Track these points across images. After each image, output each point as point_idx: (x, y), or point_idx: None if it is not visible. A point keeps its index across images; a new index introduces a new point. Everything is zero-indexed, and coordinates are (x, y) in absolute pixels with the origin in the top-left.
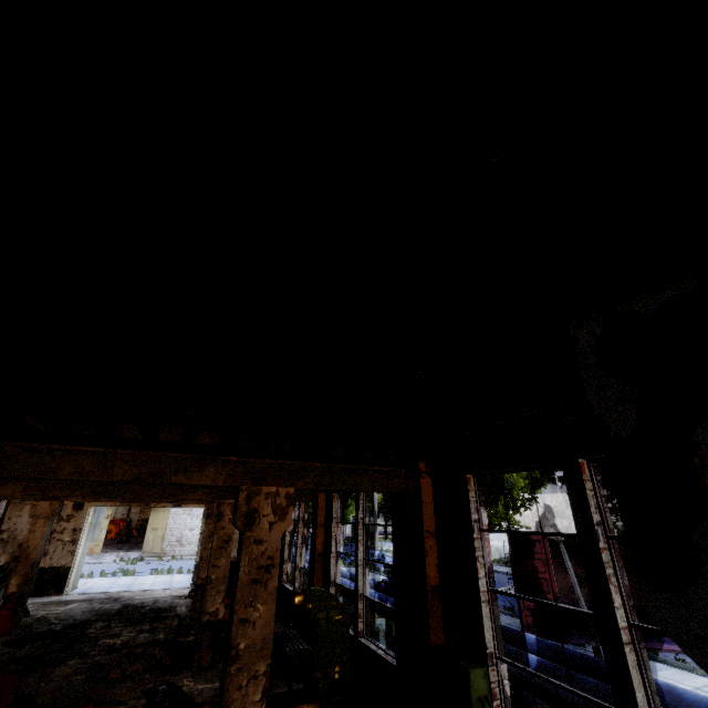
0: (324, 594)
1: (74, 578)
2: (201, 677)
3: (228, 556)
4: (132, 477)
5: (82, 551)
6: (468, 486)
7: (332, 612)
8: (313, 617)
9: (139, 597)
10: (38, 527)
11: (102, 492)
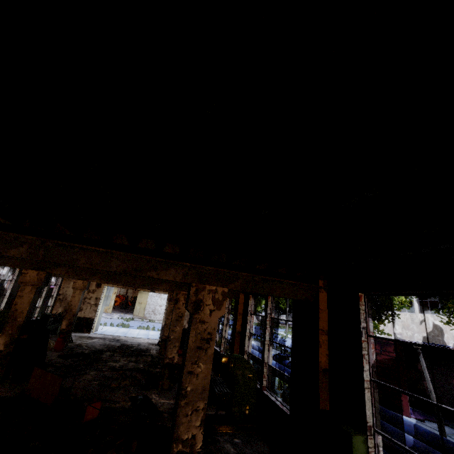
0: (241, 359)
1: (96, 325)
2: (163, 395)
3: (181, 326)
4: (122, 269)
5: (100, 310)
6: (359, 301)
7: (246, 371)
8: (233, 373)
9: (130, 341)
10: (76, 294)
11: (109, 278)
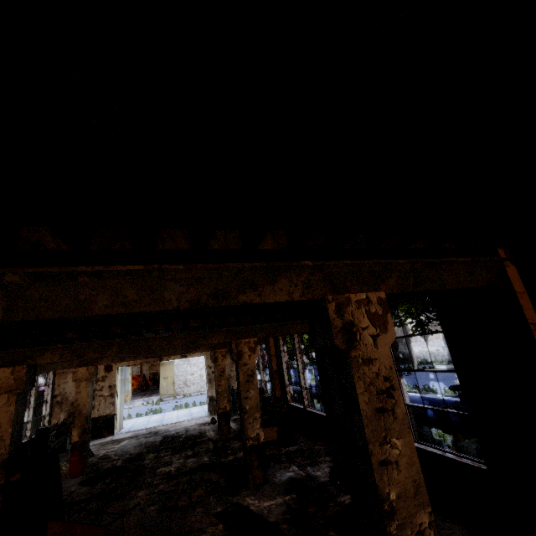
0: None
1: (119, 421)
2: (261, 494)
3: (255, 388)
4: (189, 301)
5: (120, 401)
6: None
7: None
8: None
9: (173, 429)
10: (82, 388)
11: (131, 349)
